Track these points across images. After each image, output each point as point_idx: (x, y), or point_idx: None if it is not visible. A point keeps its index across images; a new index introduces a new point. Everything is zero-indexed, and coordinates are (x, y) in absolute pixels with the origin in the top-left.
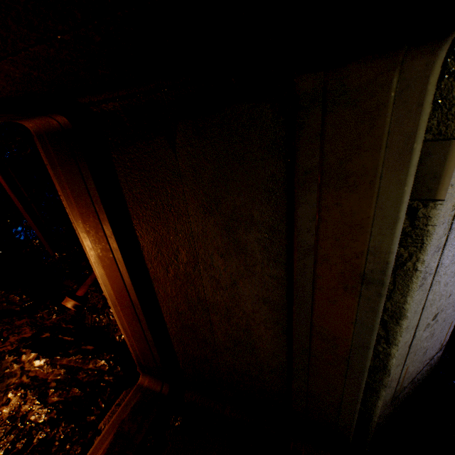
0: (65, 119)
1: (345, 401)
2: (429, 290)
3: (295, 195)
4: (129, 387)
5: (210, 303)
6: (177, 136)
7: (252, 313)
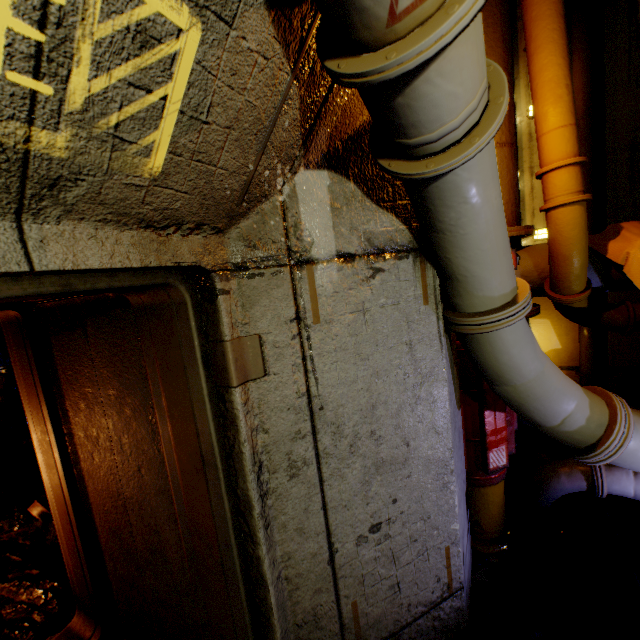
0: (18, 313)
1: (240, 633)
2: (323, 485)
3: (149, 381)
4: (58, 631)
5: (126, 496)
6: (88, 329)
7: (157, 508)
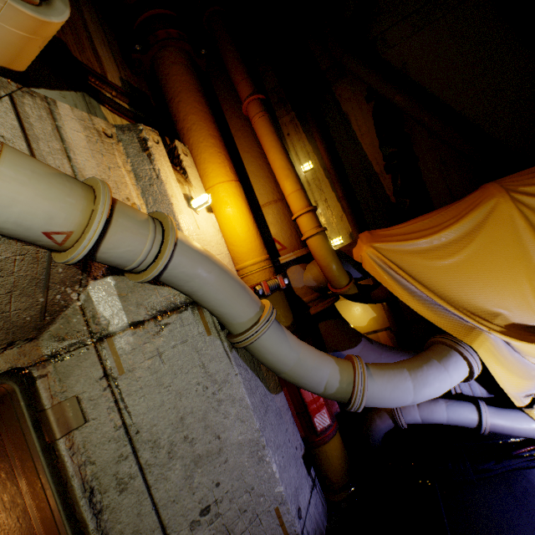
0: None
1: None
2: (151, 489)
3: (7, 449)
4: None
5: None
6: None
7: None
